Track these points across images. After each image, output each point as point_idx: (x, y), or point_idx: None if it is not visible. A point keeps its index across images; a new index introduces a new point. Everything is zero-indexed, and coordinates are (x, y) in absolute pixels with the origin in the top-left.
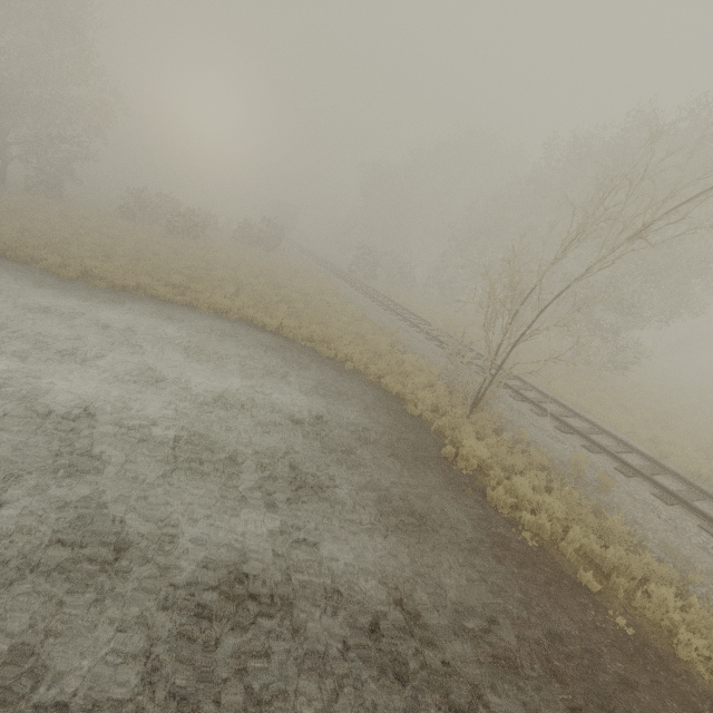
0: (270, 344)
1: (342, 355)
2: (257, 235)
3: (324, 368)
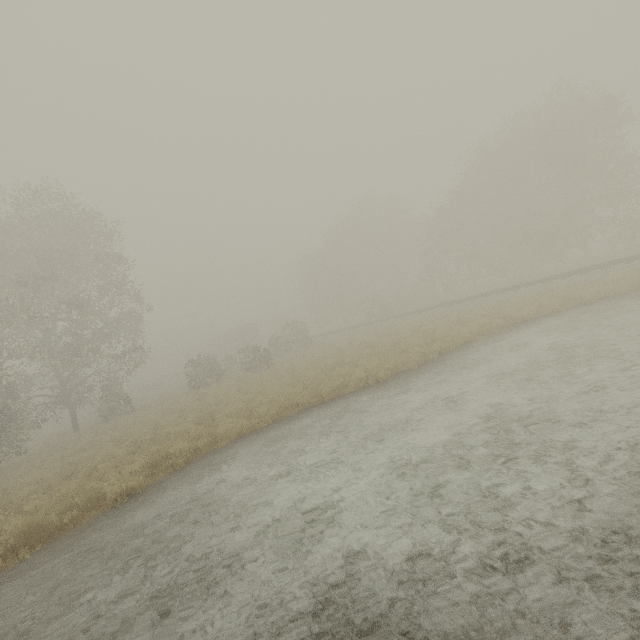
0: (566, 315)
1: (600, 293)
2: (290, 340)
3: (623, 297)
